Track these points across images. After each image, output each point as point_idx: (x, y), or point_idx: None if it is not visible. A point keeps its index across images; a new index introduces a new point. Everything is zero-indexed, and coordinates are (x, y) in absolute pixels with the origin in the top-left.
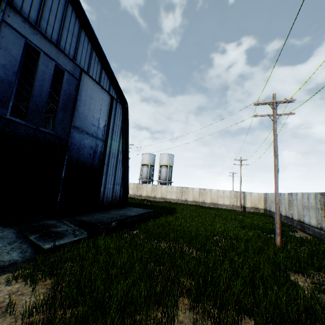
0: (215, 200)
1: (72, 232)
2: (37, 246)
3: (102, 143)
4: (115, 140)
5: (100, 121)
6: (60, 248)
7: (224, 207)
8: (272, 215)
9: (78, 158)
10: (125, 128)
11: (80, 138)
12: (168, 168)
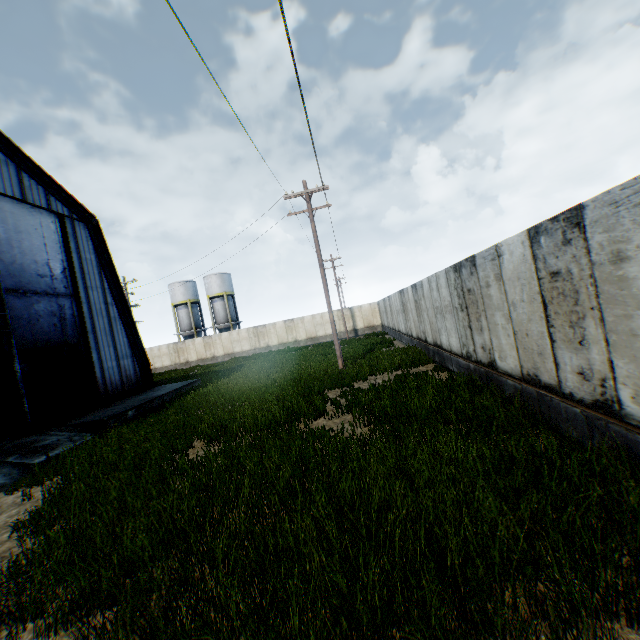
0: (313, 332)
1: (69, 440)
2: (24, 465)
3: (71, 300)
4: (93, 288)
5: (53, 265)
6: (58, 459)
7: (328, 340)
8: (387, 331)
9: (36, 338)
10: (107, 261)
11: (27, 305)
12: (226, 299)
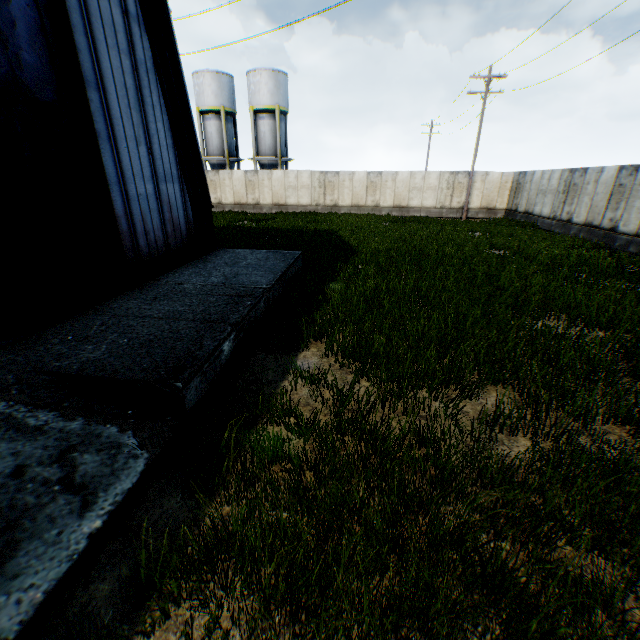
0: (404, 199)
1: (59, 475)
2: None
3: None
4: None
5: None
6: None
7: (422, 215)
8: (537, 223)
9: None
10: None
11: None
12: (278, 119)
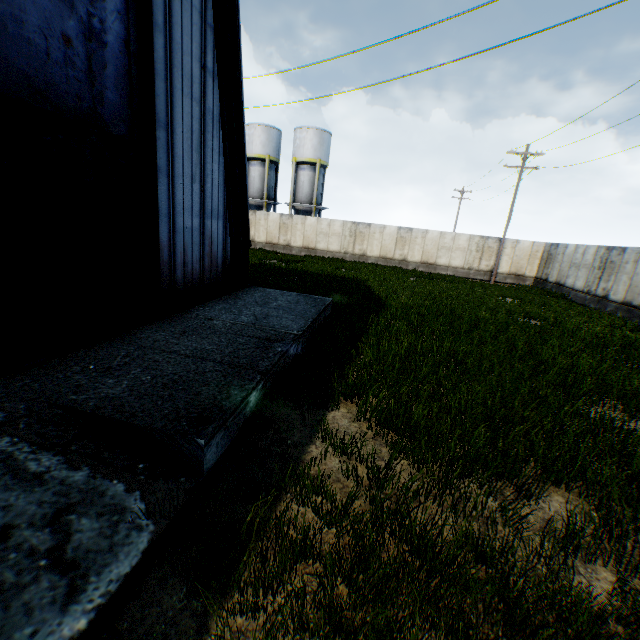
0: (432, 256)
1: (49, 544)
2: None
3: None
4: None
5: None
6: None
7: (448, 273)
8: (569, 295)
9: None
10: None
11: None
12: (318, 171)
